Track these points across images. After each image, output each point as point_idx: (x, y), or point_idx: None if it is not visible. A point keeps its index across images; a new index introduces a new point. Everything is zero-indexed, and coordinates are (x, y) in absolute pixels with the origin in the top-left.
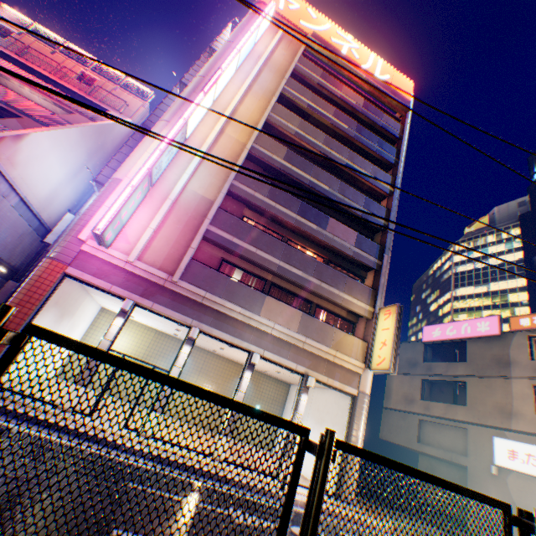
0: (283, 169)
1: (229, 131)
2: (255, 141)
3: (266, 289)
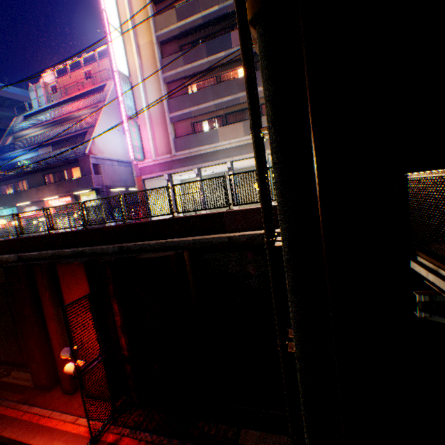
0: (181, 31)
1: (141, 42)
2: (155, 30)
3: (224, 121)
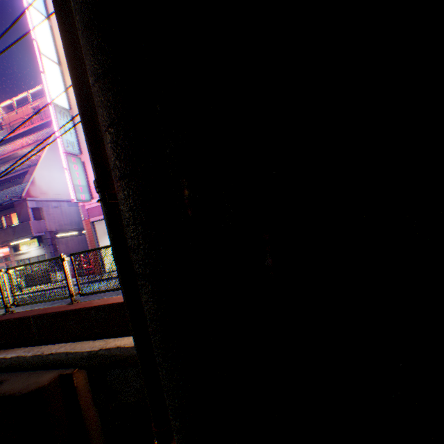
0: None
1: None
2: None
3: None
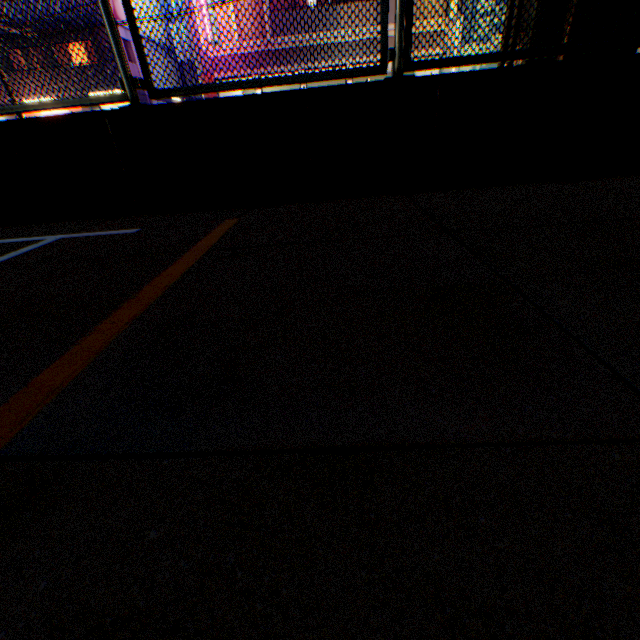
0: None
1: None
2: None
3: None
